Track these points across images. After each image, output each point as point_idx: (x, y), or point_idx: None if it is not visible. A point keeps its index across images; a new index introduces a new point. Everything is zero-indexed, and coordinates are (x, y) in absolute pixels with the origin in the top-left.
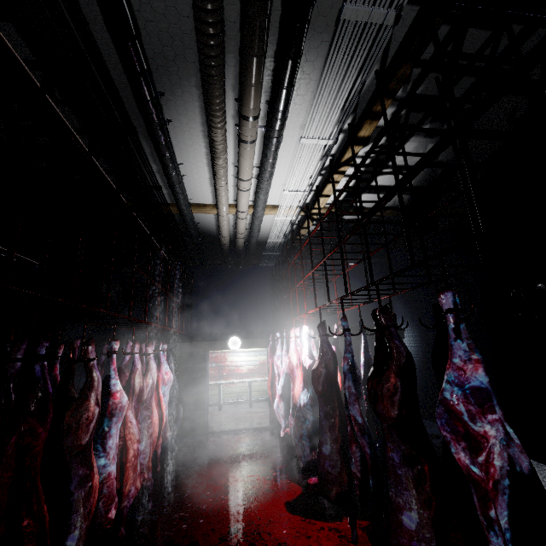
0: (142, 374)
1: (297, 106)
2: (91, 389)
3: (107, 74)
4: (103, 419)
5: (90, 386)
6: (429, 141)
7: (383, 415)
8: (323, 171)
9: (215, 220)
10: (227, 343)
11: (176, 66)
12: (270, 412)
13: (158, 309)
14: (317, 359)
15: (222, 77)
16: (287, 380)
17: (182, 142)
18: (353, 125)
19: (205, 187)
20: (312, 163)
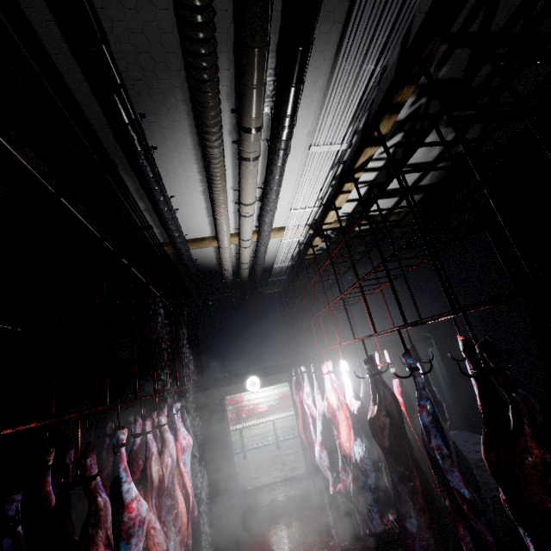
0: (159, 457)
1: (304, 109)
2: (97, 524)
3: (70, 98)
4: (118, 543)
5: (94, 519)
6: (449, 131)
7: (533, 505)
8: (333, 182)
9: (215, 253)
10: (244, 385)
11: (156, 77)
12: (308, 459)
13: (167, 370)
14: (372, 404)
15: (216, 82)
16: (326, 422)
17: (172, 172)
18: (367, 124)
19: (201, 219)
20: (323, 174)
